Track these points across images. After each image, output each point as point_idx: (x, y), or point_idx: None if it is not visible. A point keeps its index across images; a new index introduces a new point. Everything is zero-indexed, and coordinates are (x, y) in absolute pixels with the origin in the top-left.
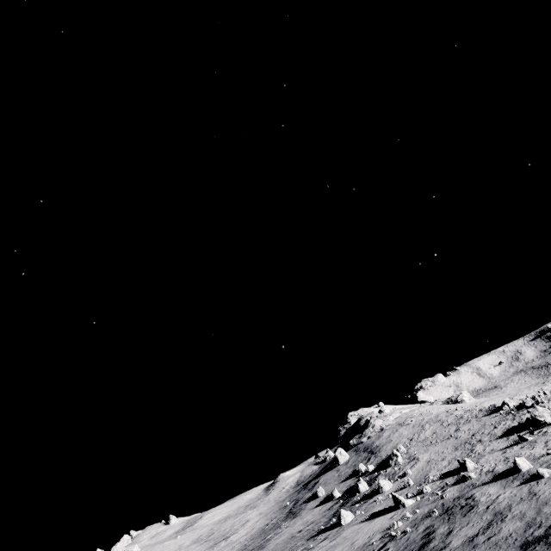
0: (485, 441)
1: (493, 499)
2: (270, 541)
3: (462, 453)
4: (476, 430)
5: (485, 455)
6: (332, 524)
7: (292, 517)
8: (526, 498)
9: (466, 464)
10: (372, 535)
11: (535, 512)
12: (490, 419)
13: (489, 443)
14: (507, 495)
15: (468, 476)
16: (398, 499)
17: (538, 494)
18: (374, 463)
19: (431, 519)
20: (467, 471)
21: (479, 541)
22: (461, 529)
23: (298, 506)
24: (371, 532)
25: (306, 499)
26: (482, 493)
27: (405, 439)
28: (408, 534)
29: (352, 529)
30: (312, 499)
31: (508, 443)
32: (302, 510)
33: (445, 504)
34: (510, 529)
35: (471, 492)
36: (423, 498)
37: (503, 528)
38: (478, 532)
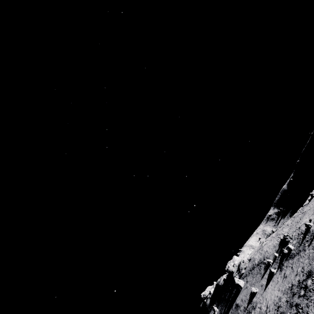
0: None
1: None
2: (263, 311)
3: None
4: None
5: None
6: (310, 239)
7: (252, 310)
8: None
9: None
10: None
11: None
12: (313, 199)
13: None
14: None
15: None
16: None
17: None
18: (272, 257)
19: None
20: None
21: None
22: None
23: (244, 312)
24: None
25: (244, 307)
26: None
27: (276, 241)
28: None
29: None
30: (252, 299)
31: None
32: (254, 304)
33: None
34: None
35: None
36: None
37: None
38: None
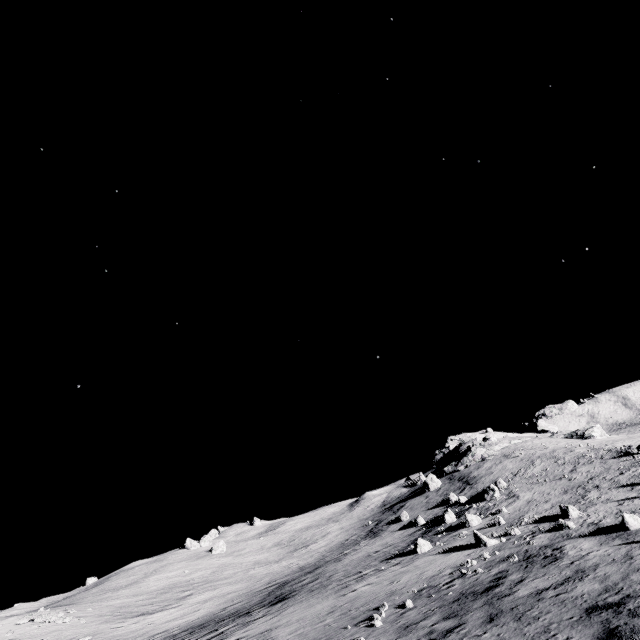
0: (603, 487)
1: (582, 555)
2: (347, 556)
3: (571, 497)
4: (596, 474)
5: (597, 504)
6: (409, 551)
7: (372, 537)
8: (619, 561)
9: (568, 511)
10: (443, 568)
11: (620, 577)
12: (618, 463)
13: (607, 491)
14: (600, 553)
15: (566, 525)
16: (479, 538)
17: (634, 558)
18: (467, 495)
19: (508, 564)
20: (568, 519)
21: (547, 595)
22: (534, 579)
23: (380, 527)
24: (443, 566)
25: (388, 521)
26: (574, 546)
27: (509, 473)
28: (479, 574)
29: (426, 559)
30: (395, 522)
31: (630, 494)
32: (383, 531)
33: (529, 551)
34: (584, 590)
35: (562, 542)
36: (508, 540)
37: (578, 587)
38: (549, 586)
